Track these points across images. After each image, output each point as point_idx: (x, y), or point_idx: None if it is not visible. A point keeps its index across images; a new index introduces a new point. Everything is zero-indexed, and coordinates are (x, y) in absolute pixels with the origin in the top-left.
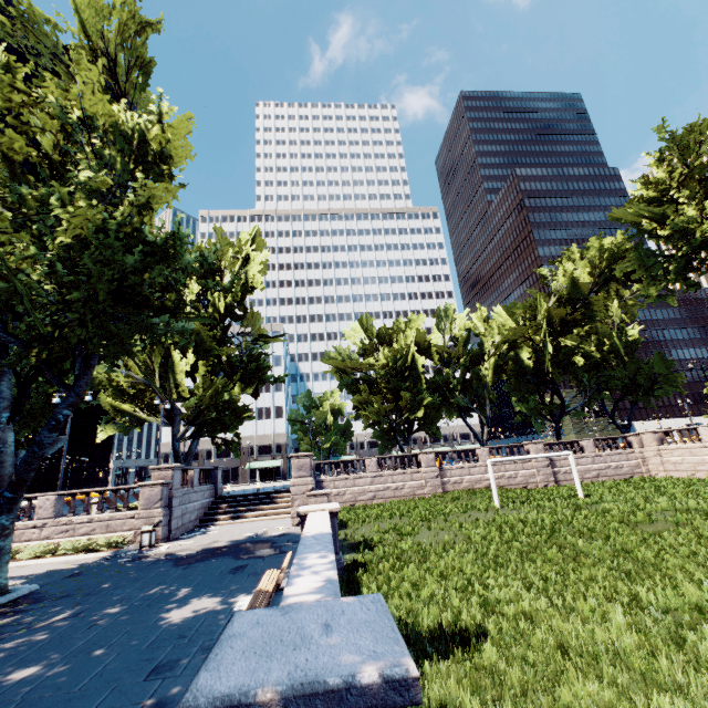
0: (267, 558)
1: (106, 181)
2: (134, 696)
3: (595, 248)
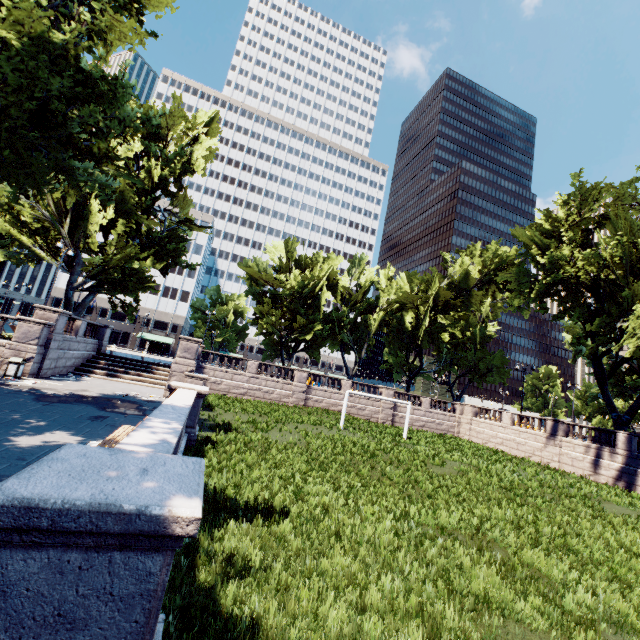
0: (129, 416)
1: None
2: None
3: (492, 253)
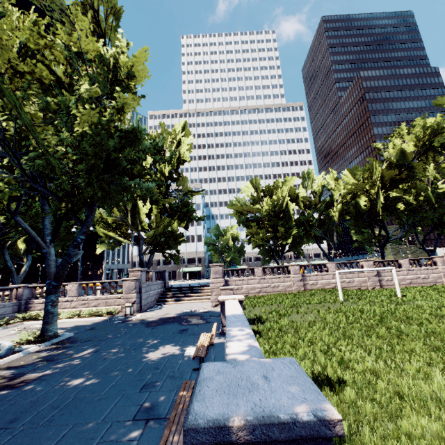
0: (199, 325)
1: (97, 93)
2: (135, 400)
3: (420, 126)
